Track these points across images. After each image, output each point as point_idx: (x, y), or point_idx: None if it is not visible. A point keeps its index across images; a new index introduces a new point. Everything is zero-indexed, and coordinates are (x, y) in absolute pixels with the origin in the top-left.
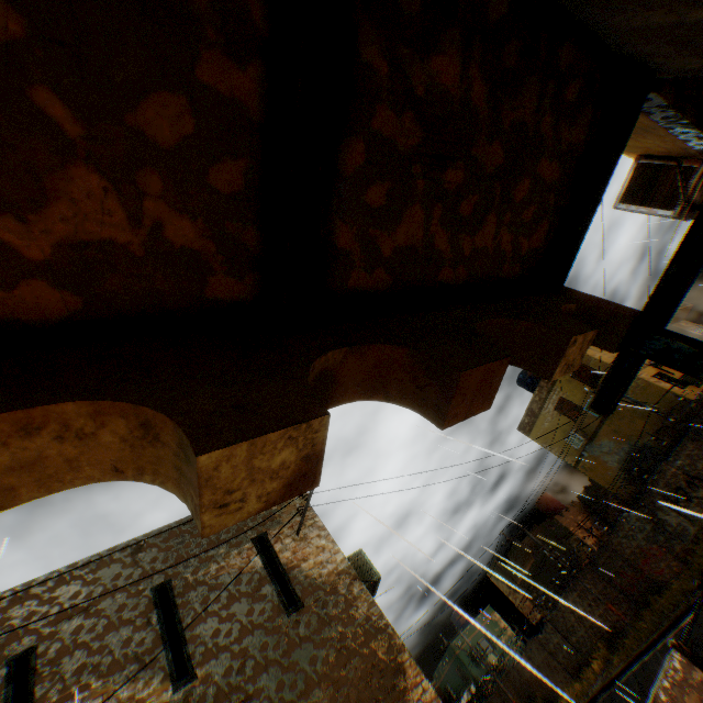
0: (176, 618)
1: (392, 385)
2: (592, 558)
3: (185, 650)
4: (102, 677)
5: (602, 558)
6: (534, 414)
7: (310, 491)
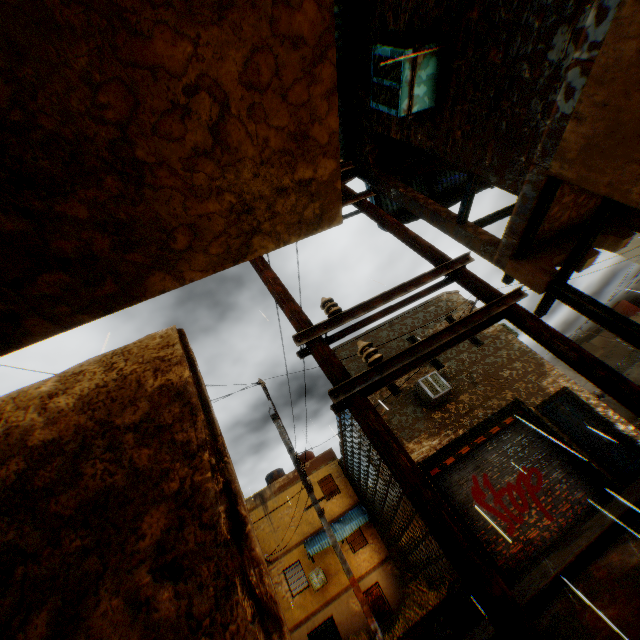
0: None
1: (630, 227)
2: None
3: (435, 359)
4: None
5: None
6: None
7: None
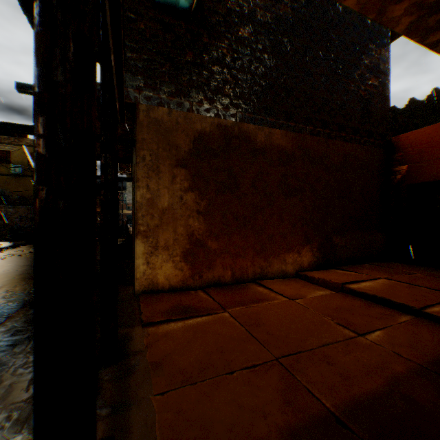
0: None
1: None
2: None
3: None
4: None
5: None
6: None
7: None
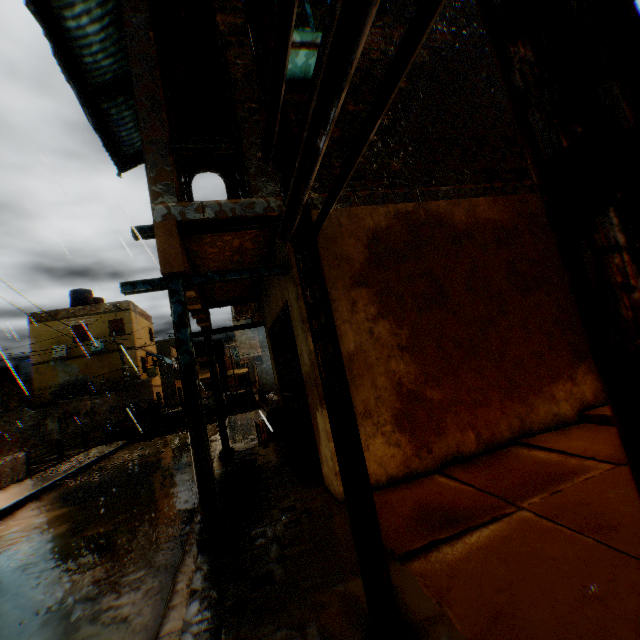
0: None
1: None
2: None
3: None
4: None
5: None
6: (57, 317)
7: None
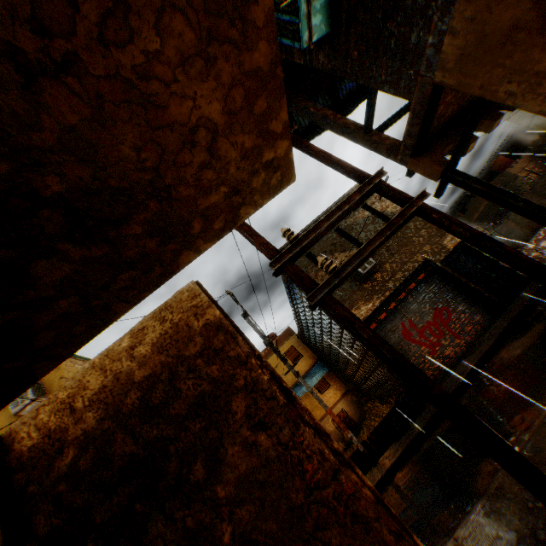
0: (349, 236)
1: (500, 107)
2: (531, 186)
3: (359, 242)
4: (337, 253)
5: (539, 183)
6: None
7: (386, 178)
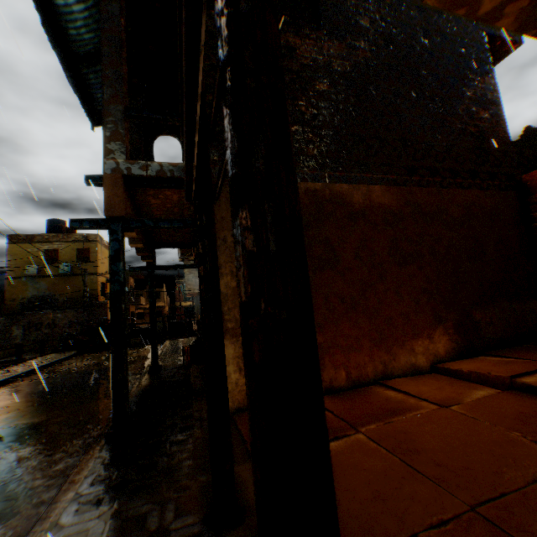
0: None
1: None
2: None
3: None
4: None
5: None
6: (33, 240)
7: None
